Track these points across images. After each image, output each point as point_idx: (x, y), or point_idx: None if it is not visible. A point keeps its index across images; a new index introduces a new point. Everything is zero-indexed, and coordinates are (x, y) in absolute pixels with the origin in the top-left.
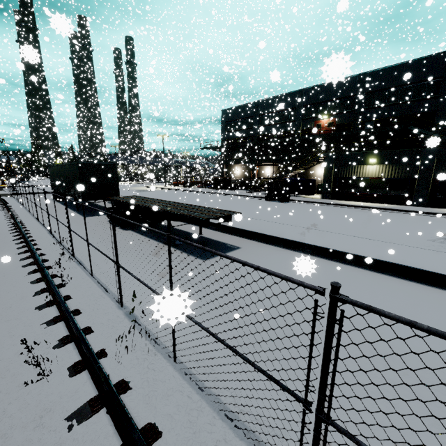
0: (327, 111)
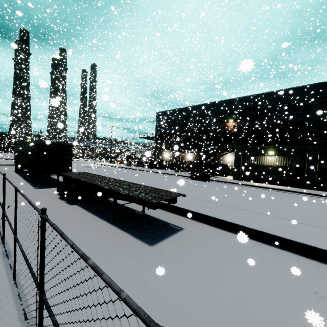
0: (232, 117)
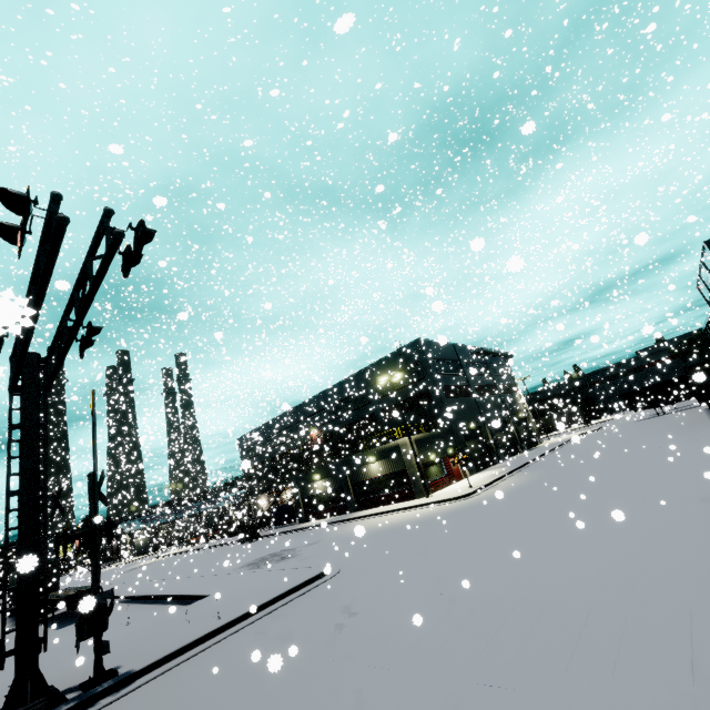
0: (314, 425)
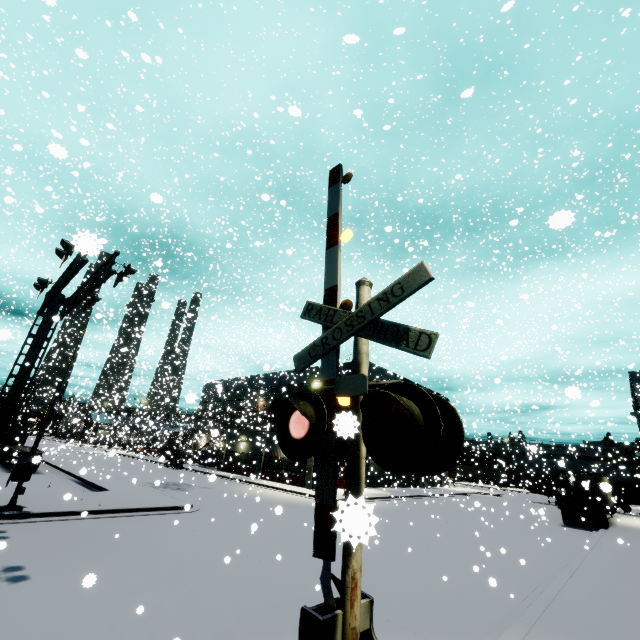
0: (264, 395)
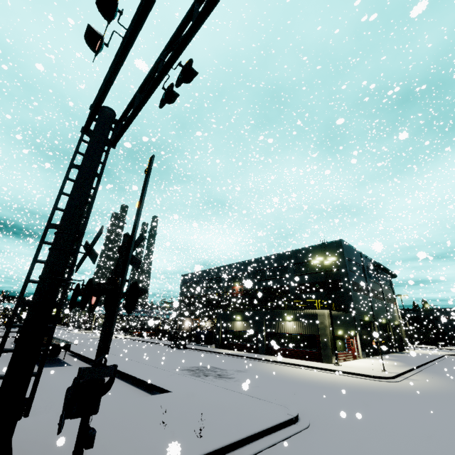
0: (238, 280)
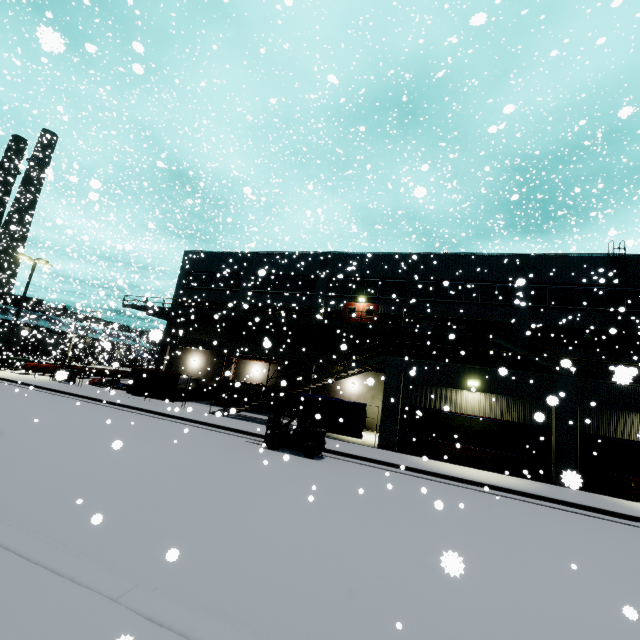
0: (364, 292)
